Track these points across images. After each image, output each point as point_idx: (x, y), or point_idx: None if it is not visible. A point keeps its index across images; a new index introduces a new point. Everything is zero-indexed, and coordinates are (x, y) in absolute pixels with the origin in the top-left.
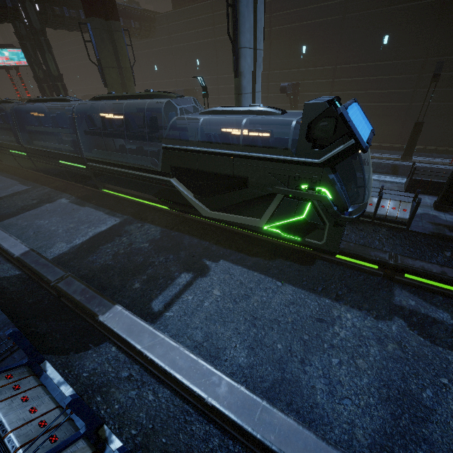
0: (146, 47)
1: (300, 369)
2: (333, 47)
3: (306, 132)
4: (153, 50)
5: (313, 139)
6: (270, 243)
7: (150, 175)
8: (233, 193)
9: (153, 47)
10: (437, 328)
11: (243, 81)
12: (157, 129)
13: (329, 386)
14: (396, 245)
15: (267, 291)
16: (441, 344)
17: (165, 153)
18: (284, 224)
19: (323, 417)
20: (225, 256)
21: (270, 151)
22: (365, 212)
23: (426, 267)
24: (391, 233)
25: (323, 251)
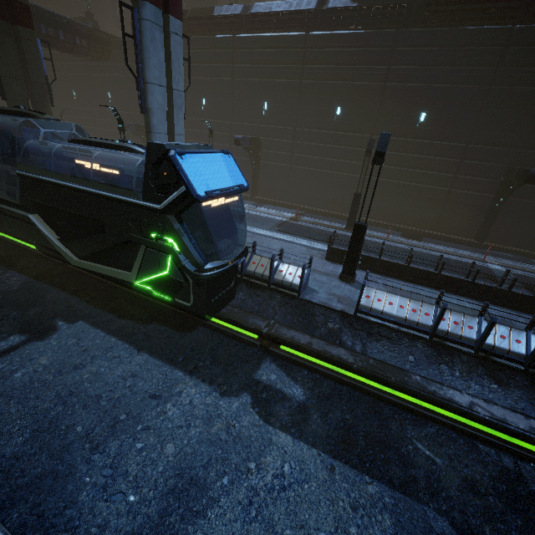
0: (100, 70)
1: (85, 458)
2: (293, 109)
3: (151, 174)
4: (107, 75)
5: (167, 183)
6: (157, 305)
7: (8, 208)
8: (94, 238)
9: (107, 71)
10: (281, 405)
11: (153, 119)
12: (26, 153)
13: (108, 479)
14: (287, 314)
15: (113, 360)
16: (274, 423)
17: (22, 181)
18: (153, 280)
19: (72, 521)
20: (89, 317)
21: (119, 191)
22: (264, 276)
23: (296, 338)
24: (284, 301)
25: (196, 315)
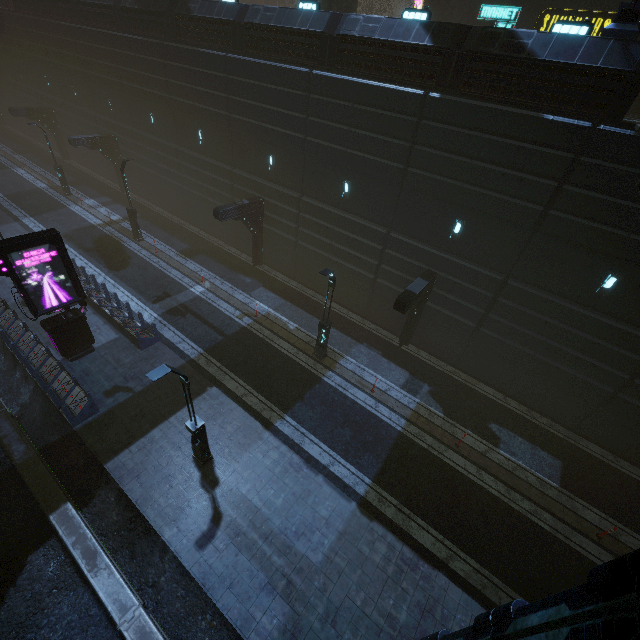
0: (4, 42)
1: None
2: (127, 110)
3: None
4: (10, 49)
5: None
6: None
7: None
8: None
9: (9, 45)
10: None
11: None
12: None
13: None
14: None
15: None
16: None
17: None
18: None
19: None
20: None
21: None
22: None
23: None
24: None
25: None
